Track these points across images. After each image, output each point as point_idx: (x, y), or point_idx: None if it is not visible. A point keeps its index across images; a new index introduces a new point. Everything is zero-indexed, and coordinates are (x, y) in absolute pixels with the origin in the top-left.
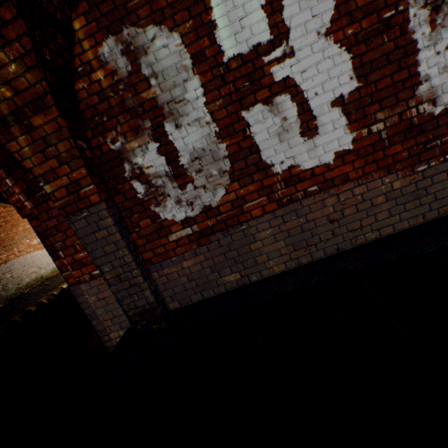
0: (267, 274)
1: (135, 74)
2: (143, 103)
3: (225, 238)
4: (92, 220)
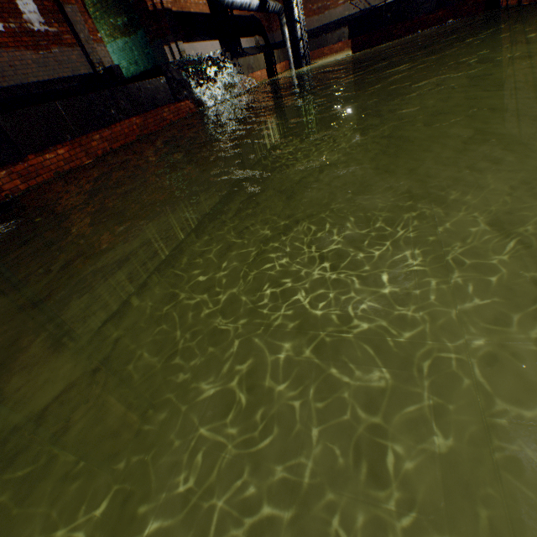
0: None
1: None
2: None
3: None
4: None
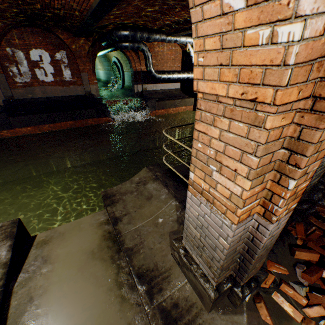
0: (38, 97)
1: (14, 55)
2: (15, 60)
3: (29, 88)
4: (1, 76)
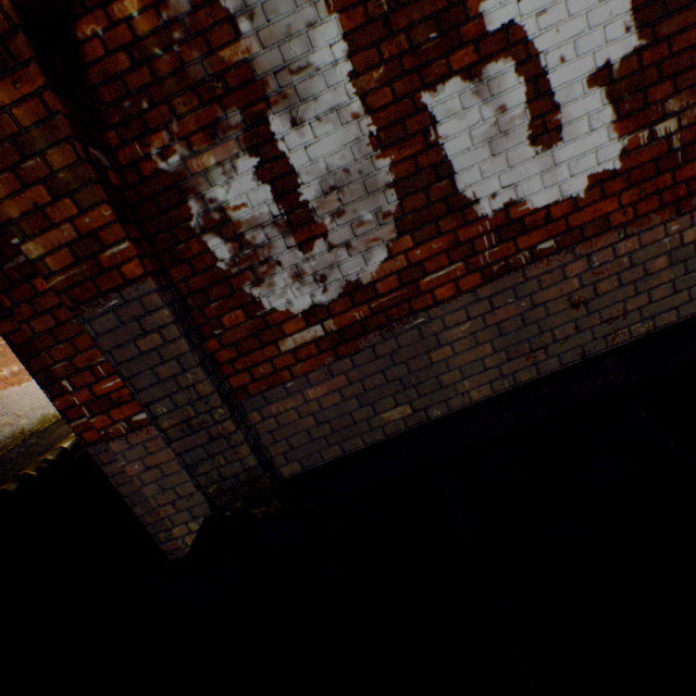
0: (459, 405)
1: (206, 7)
2: (225, 71)
3: (385, 342)
4: (129, 314)
